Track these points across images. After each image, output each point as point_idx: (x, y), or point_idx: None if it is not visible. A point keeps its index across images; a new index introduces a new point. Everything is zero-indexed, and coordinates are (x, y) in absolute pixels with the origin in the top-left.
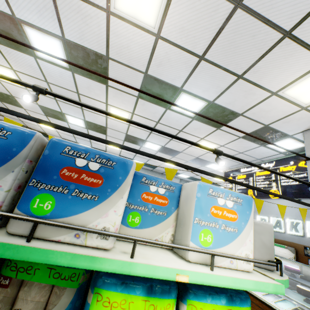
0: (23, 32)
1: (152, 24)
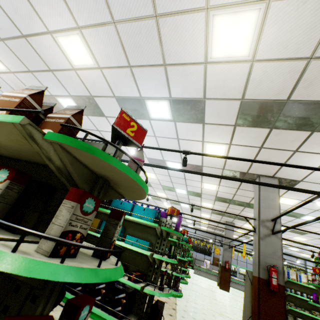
0: None
1: (302, 240)
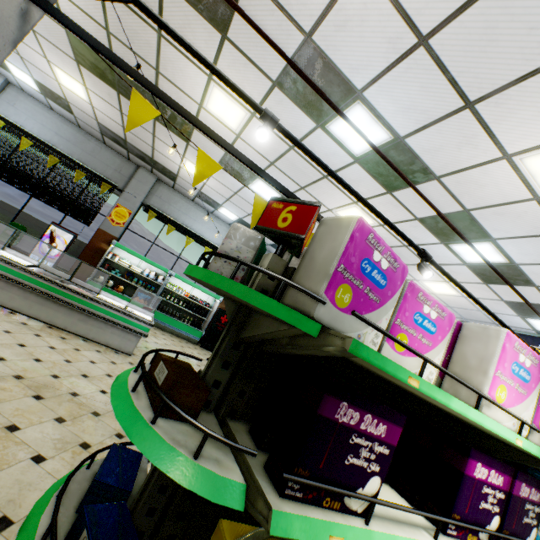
0: (344, 105)
1: None
